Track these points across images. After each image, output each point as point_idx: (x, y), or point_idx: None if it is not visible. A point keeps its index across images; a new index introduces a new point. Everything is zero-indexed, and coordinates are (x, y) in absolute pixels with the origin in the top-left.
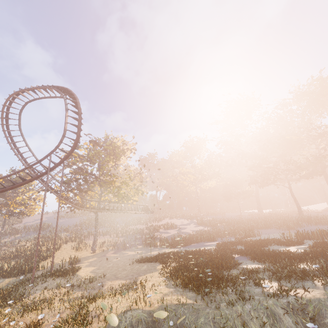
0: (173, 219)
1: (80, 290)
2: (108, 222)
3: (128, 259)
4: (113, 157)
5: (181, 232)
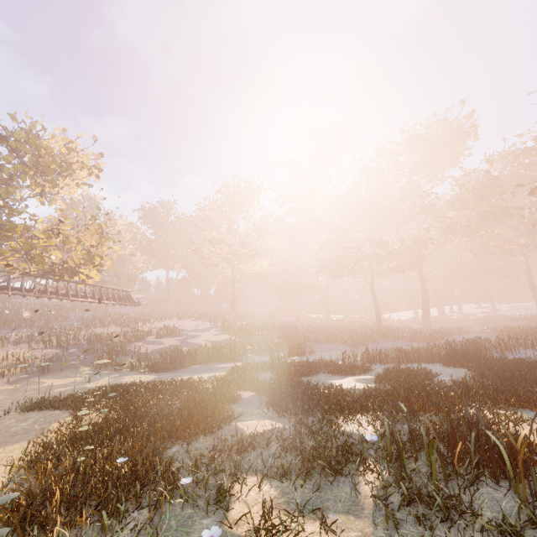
0: (185, 320)
1: None
2: (48, 317)
3: (21, 398)
4: (35, 173)
5: (186, 343)
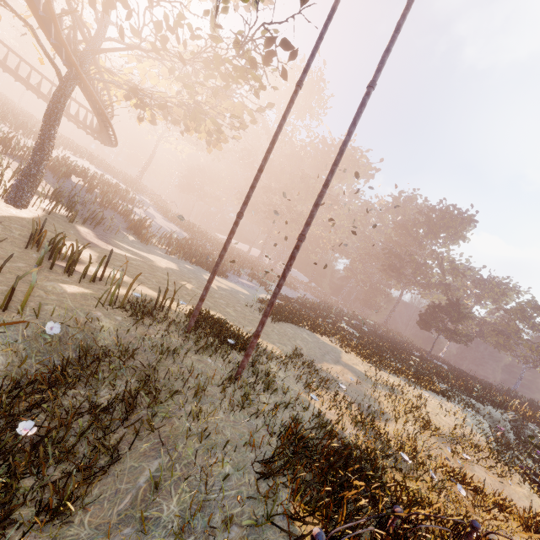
0: (86, 162)
1: (331, 389)
2: None
3: (220, 294)
4: None
5: (159, 225)
